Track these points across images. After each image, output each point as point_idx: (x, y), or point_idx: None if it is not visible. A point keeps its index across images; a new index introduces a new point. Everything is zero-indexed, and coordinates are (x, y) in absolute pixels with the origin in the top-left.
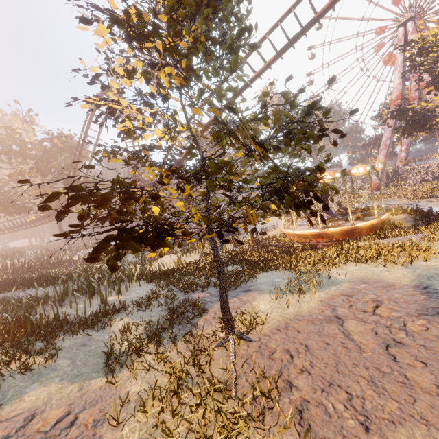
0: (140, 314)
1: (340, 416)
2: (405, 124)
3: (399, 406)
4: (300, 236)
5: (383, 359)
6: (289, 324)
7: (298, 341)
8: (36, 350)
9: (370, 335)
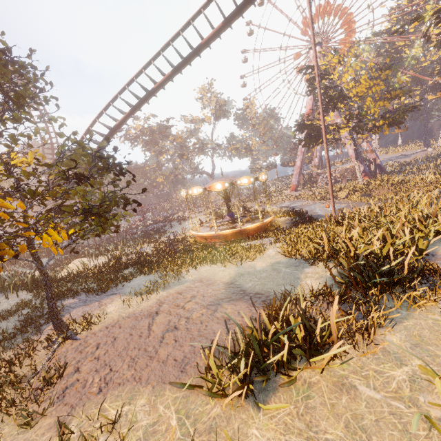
0: None
1: (91, 387)
2: (306, 137)
3: (134, 373)
4: (203, 238)
5: (155, 342)
6: (119, 321)
7: (112, 336)
8: None
9: (165, 324)
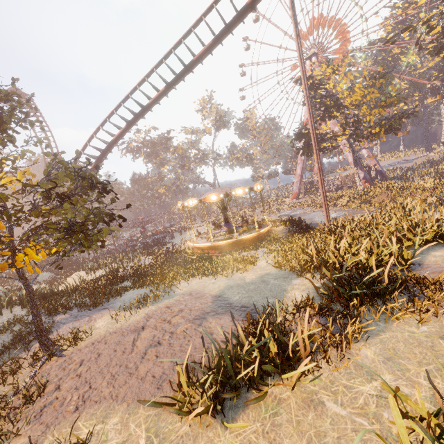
0: None
1: (68, 405)
2: (304, 146)
3: (112, 390)
4: (200, 249)
5: (137, 358)
6: (106, 337)
7: (97, 352)
8: None
9: (149, 339)
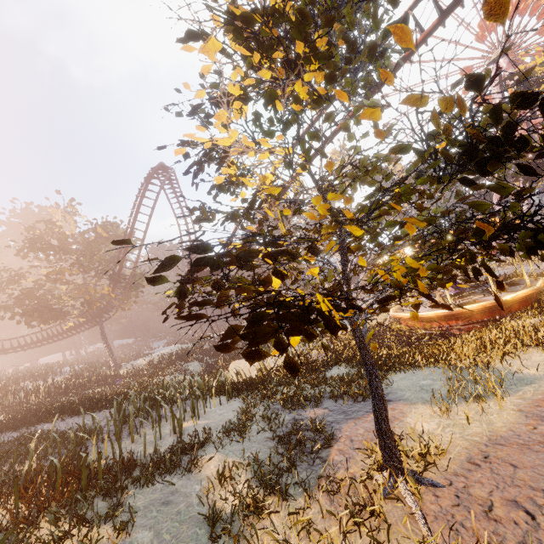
0: (235, 447)
1: None
2: None
3: None
4: (423, 321)
5: None
6: (488, 452)
7: (523, 484)
8: (100, 516)
9: None
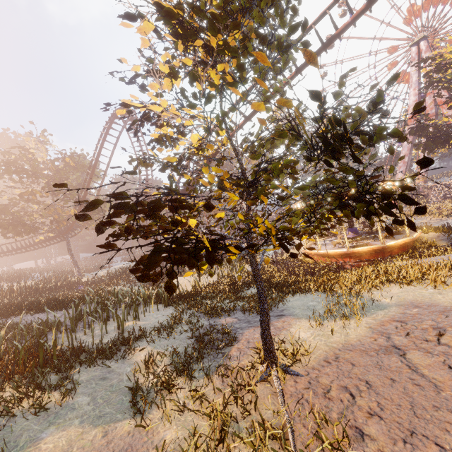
0: (162, 342)
1: None
2: (426, 140)
3: None
4: (325, 256)
5: None
6: (339, 354)
7: (355, 376)
8: (51, 385)
9: (443, 369)
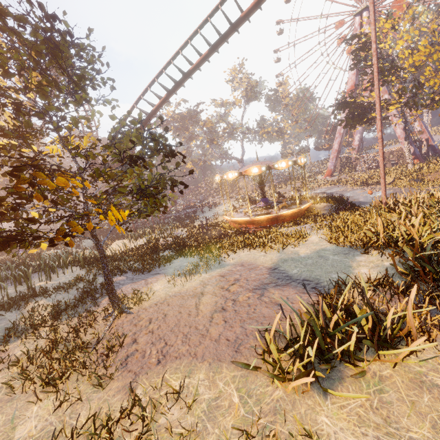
0: (57, 297)
1: (150, 357)
2: (348, 117)
3: (188, 348)
4: (237, 223)
5: (205, 321)
6: (167, 299)
7: (162, 312)
8: None
9: (211, 305)
